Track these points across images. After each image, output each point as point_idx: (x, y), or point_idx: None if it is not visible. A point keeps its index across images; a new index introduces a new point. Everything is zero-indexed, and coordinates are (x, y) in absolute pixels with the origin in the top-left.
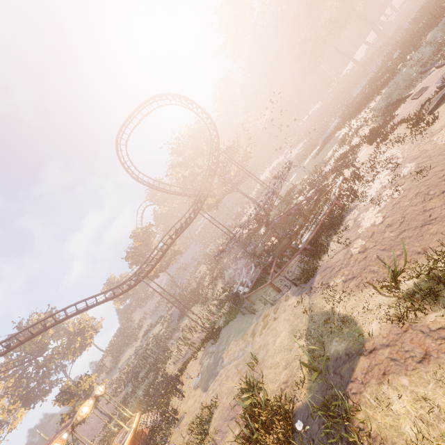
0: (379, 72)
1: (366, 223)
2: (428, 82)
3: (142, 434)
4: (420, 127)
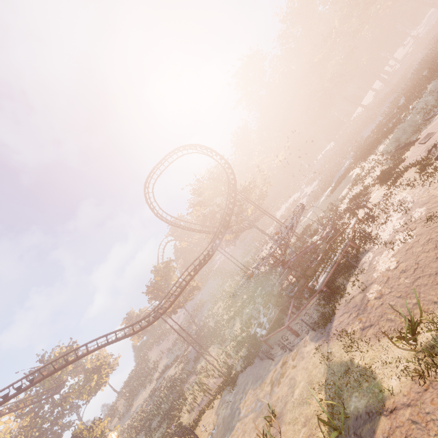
0: (387, 117)
1: (380, 267)
2: (433, 128)
3: None
4: (428, 172)
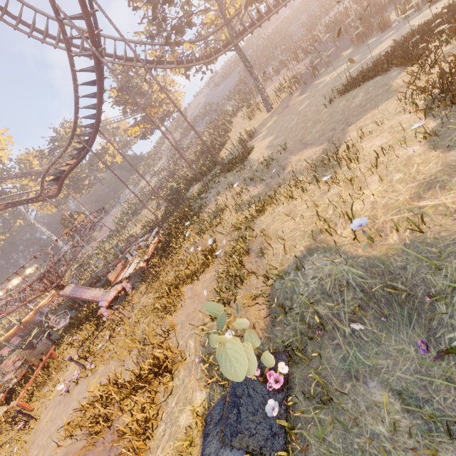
0: None
1: None
2: None
3: (50, 307)
4: None
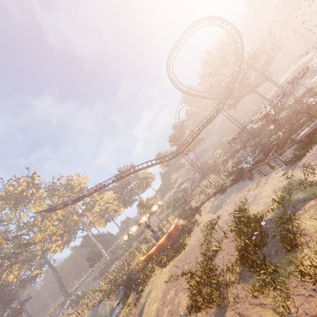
0: None
1: None
2: None
3: (179, 227)
4: None
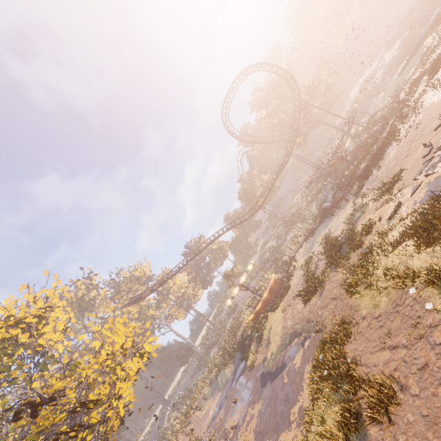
0: None
1: (389, 157)
2: None
3: (278, 281)
4: None
